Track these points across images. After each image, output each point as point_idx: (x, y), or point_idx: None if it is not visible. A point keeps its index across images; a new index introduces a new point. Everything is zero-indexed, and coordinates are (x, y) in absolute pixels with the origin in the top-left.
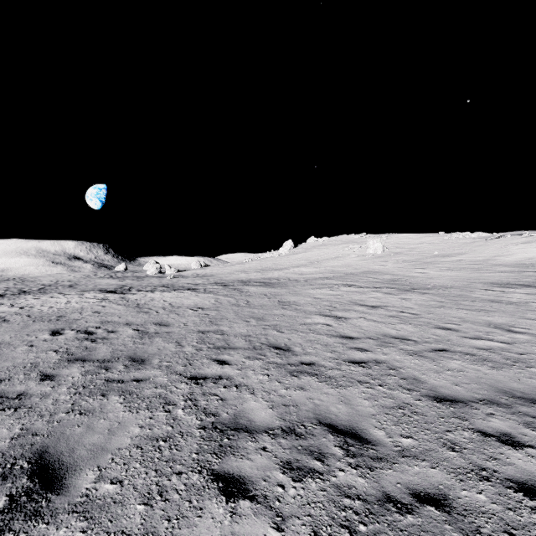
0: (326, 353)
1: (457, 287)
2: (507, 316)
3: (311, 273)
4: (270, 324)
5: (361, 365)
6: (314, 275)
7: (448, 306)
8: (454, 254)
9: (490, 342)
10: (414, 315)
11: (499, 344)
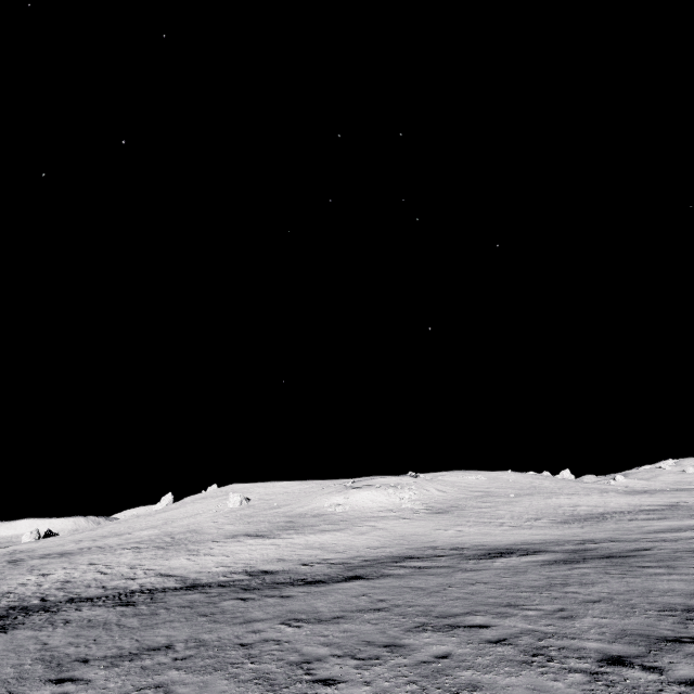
0: None
1: (202, 541)
2: (159, 560)
3: (141, 537)
4: None
5: None
6: (136, 540)
7: (147, 557)
8: (284, 505)
9: (99, 575)
10: (106, 566)
11: (101, 575)
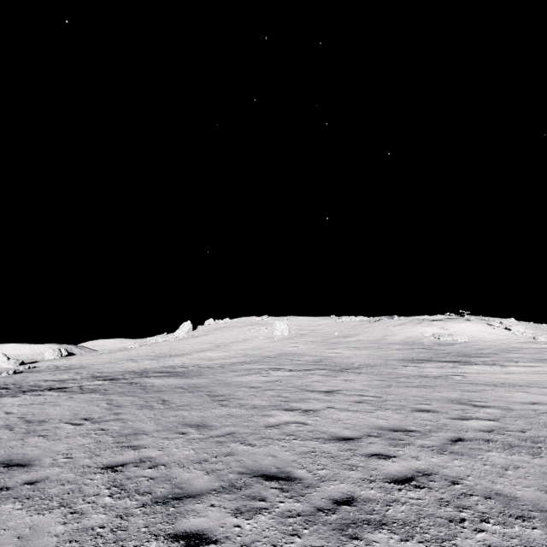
0: (349, 473)
1: (380, 365)
2: (453, 391)
3: (222, 358)
4: (223, 433)
5: (414, 485)
6: (228, 360)
7: (395, 385)
8: (351, 334)
9: (481, 422)
10: (377, 398)
11: (490, 422)
